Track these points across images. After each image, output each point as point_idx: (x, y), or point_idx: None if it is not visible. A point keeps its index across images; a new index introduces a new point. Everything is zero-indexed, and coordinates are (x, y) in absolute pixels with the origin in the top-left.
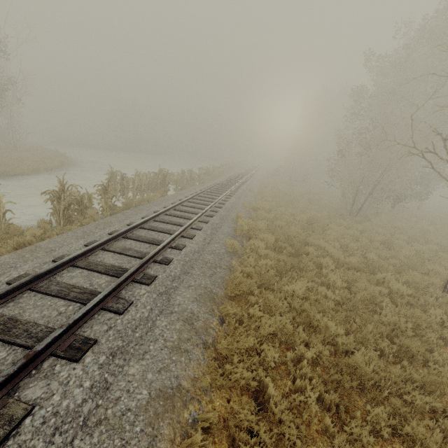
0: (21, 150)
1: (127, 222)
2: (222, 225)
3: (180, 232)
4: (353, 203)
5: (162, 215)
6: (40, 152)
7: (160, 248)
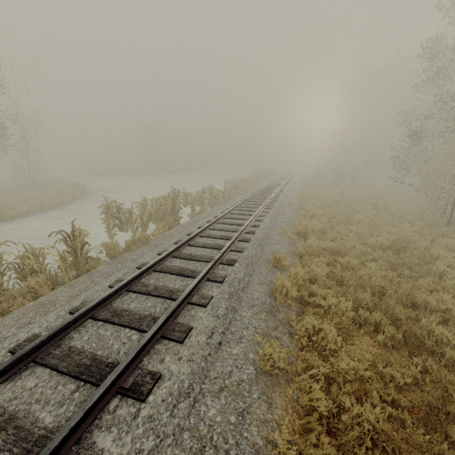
0: (37, 188)
1: (74, 303)
2: (249, 279)
3: (155, 330)
4: (452, 206)
5: (147, 274)
6: (57, 187)
7: (73, 426)
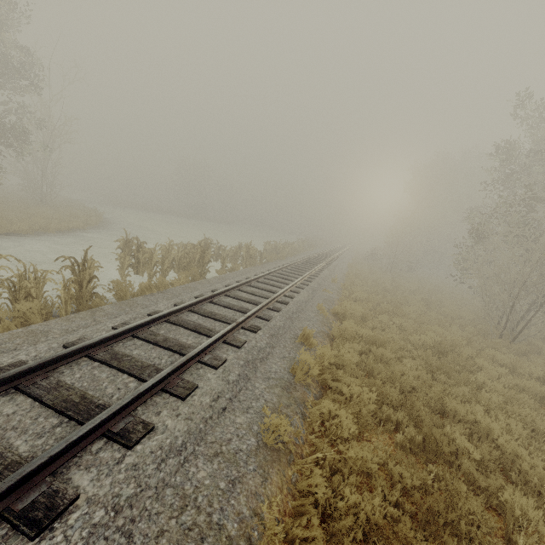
0: (46, 205)
1: (70, 338)
2: (271, 351)
3: (158, 379)
4: (506, 317)
5: (158, 323)
6: (70, 209)
7: (52, 455)
